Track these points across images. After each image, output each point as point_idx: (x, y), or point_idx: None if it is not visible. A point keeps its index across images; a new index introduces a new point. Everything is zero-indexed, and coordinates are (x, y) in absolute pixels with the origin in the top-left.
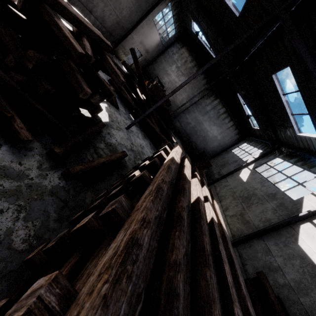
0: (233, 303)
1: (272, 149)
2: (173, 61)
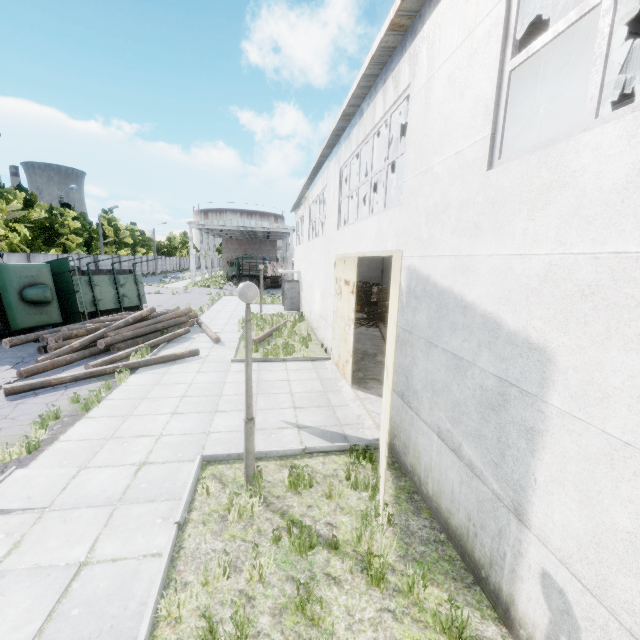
0: None
1: None
2: None
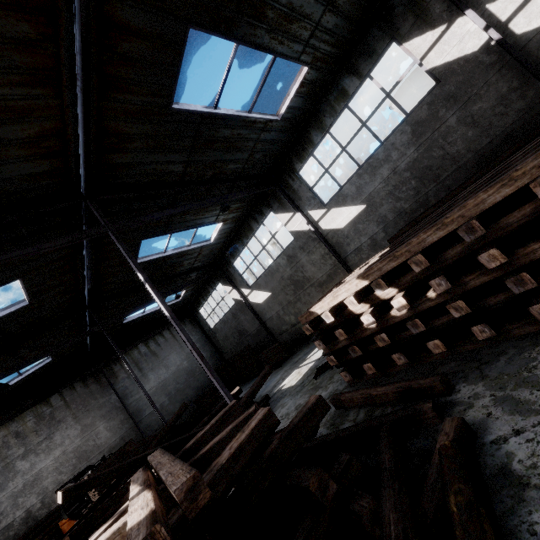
0: (458, 198)
1: (221, 270)
2: (5, 471)
